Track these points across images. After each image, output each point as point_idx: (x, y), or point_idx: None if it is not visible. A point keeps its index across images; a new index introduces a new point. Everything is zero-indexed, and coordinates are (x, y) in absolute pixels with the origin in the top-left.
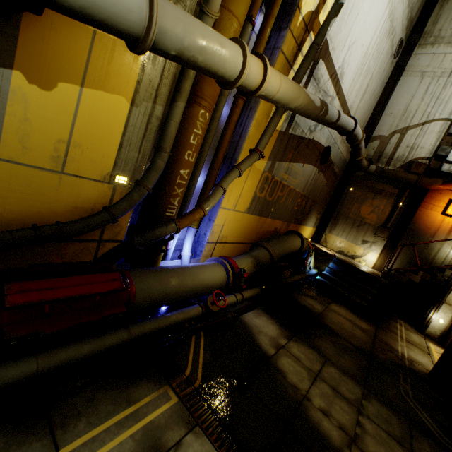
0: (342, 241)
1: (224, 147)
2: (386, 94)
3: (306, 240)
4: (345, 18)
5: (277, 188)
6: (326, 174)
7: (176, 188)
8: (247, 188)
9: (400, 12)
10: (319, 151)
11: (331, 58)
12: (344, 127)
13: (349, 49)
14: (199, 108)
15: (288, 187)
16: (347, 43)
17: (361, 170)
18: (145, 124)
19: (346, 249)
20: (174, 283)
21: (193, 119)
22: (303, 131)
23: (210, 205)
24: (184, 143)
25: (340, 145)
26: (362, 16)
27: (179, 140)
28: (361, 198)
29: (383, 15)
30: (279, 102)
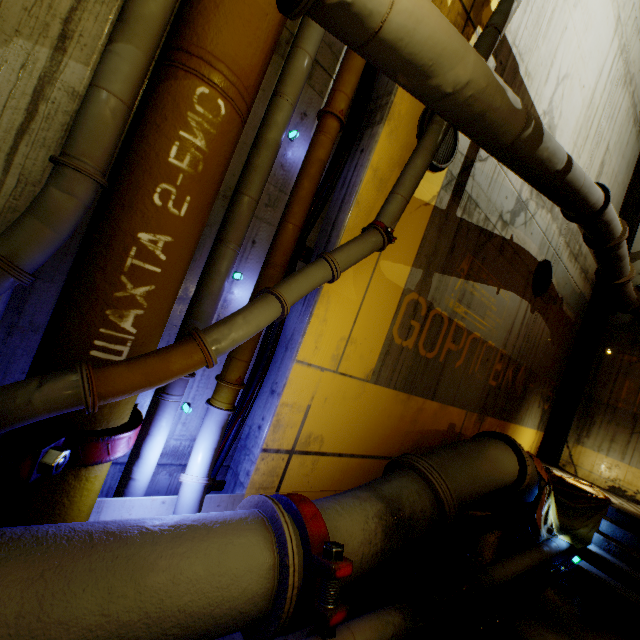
0: (613, 463)
1: (294, 216)
2: (639, 183)
3: (528, 457)
4: (543, 26)
5: (444, 332)
6: (549, 319)
7: (127, 280)
8: (367, 321)
9: (638, 53)
10: (528, 268)
11: (526, 92)
12: (582, 194)
13: (559, 85)
14: (193, 80)
15: (469, 334)
16: (554, 73)
17: (627, 309)
18: (29, 99)
19: (629, 485)
20: None
21: (178, 106)
22: (487, 218)
23: (227, 333)
24: (151, 163)
25: (569, 263)
26: (574, 35)
27: (138, 154)
28: (639, 367)
29: (610, 47)
30: (404, 52)
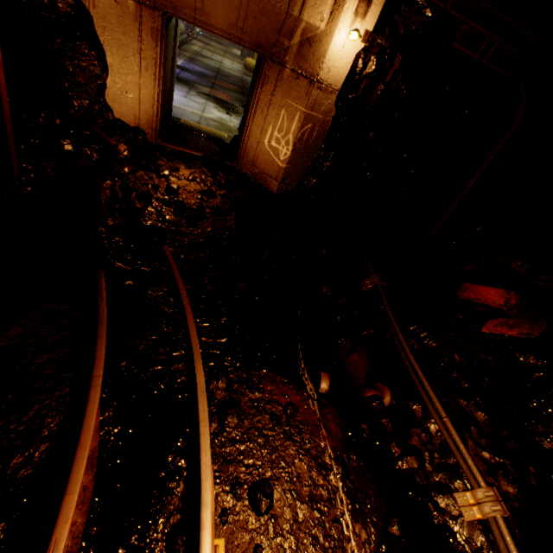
0: None
1: None
2: None
3: None
4: None
5: None
6: None
7: None
8: None
9: None
10: None
11: None
12: None
13: None
14: None
15: None
16: None
17: None
18: None
19: None
20: (181, 27)
21: None
22: None
23: None
24: None
25: None
26: None
27: None
28: None
29: None
30: None
